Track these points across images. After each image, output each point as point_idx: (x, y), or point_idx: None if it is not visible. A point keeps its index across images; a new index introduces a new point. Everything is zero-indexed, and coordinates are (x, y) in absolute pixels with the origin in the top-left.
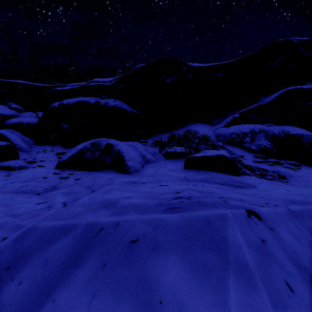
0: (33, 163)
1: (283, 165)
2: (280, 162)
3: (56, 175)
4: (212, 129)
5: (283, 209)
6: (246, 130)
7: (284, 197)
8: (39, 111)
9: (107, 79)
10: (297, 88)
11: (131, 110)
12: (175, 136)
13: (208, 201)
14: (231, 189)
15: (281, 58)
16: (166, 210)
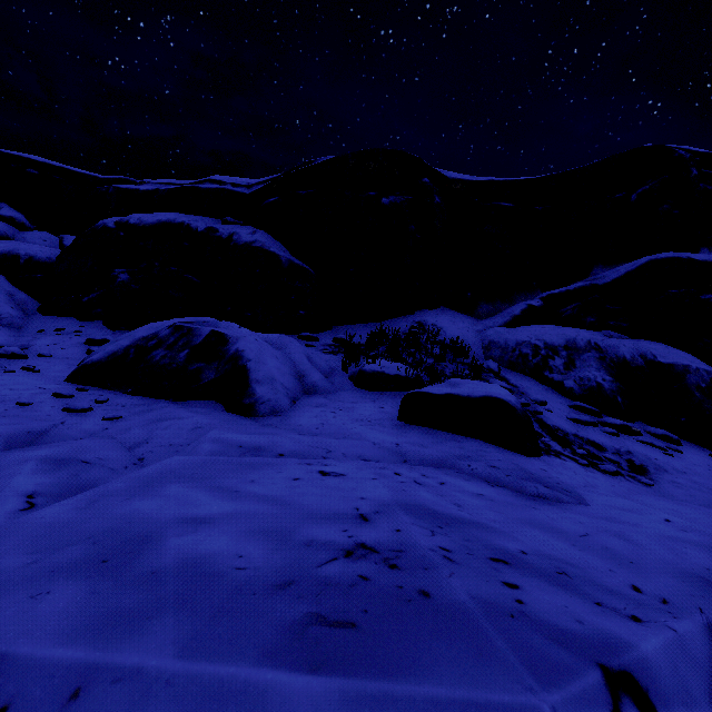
0: (17, 359)
1: (639, 435)
2: (633, 429)
3: (60, 401)
4: (477, 328)
5: (697, 629)
6: (556, 341)
7: (675, 557)
8: (69, 233)
9: (245, 181)
10: (680, 258)
11: (291, 260)
12: (388, 333)
13: (458, 595)
14: (521, 508)
15: (647, 185)
16: (293, 637)
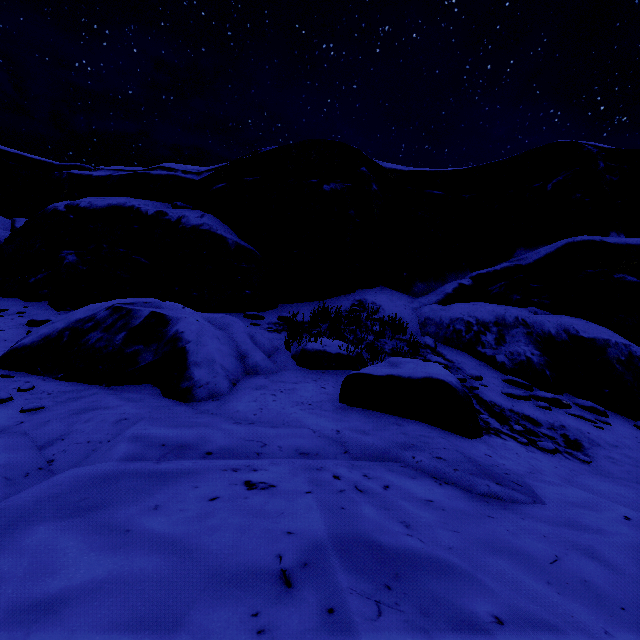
0: None
1: (569, 408)
2: (563, 402)
3: None
4: (413, 306)
5: None
6: (486, 317)
7: None
8: (22, 216)
9: (195, 168)
10: (595, 241)
11: (237, 242)
12: (330, 311)
13: None
14: (476, 520)
15: (561, 176)
16: None
